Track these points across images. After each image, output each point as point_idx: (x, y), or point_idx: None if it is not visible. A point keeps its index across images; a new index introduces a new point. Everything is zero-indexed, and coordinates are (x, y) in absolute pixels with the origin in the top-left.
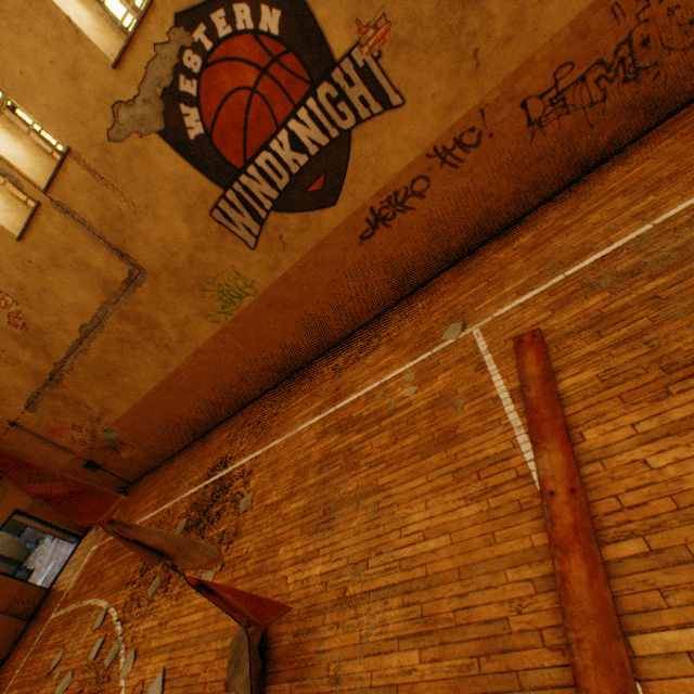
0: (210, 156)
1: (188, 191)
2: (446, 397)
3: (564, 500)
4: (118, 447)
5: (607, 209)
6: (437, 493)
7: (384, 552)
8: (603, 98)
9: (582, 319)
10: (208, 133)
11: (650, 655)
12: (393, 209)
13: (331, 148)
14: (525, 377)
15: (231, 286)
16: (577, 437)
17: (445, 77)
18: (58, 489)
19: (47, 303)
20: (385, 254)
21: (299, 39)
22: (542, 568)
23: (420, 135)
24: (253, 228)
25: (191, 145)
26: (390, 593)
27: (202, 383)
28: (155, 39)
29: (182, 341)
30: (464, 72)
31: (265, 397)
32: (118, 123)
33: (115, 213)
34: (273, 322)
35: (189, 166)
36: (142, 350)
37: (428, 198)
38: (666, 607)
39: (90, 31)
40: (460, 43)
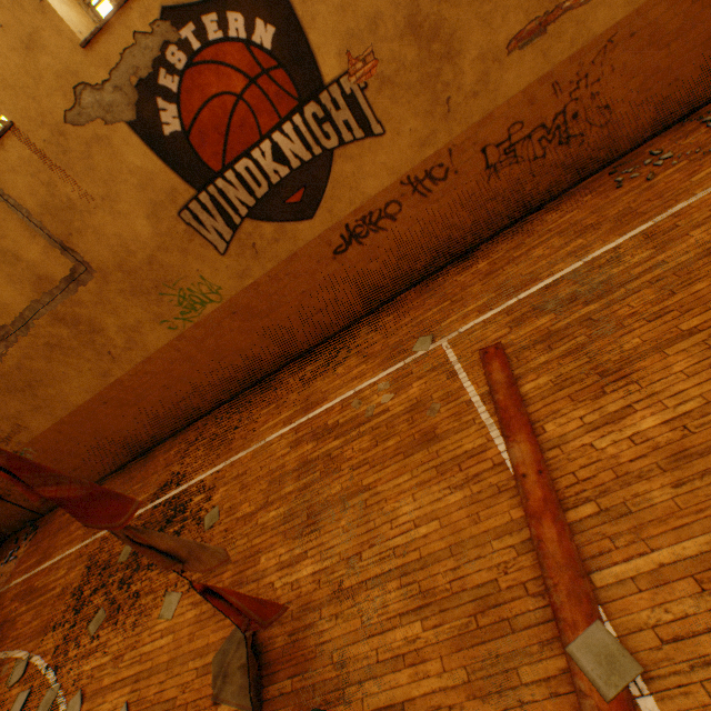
0: (186, 155)
1: (155, 188)
2: (422, 402)
3: (534, 480)
4: None
5: (548, 246)
6: (423, 486)
7: (377, 544)
8: (543, 154)
9: (535, 335)
10: (186, 132)
11: (606, 585)
12: (366, 228)
13: (313, 164)
14: (493, 383)
15: (194, 291)
16: (539, 430)
17: (421, 116)
18: (75, 492)
19: None
20: (356, 269)
21: (291, 58)
22: (521, 535)
23: (396, 163)
24: (225, 233)
25: (165, 141)
26: (388, 578)
27: (148, 395)
28: (136, 27)
29: (129, 348)
30: (438, 114)
31: (220, 410)
32: (80, 105)
33: (63, 201)
34: (237, 331)
35: (160, 162)
36: (77, 358)
37: (399, 222)
38: (614, 549)
39: (56, 3)
40: (436, 90)
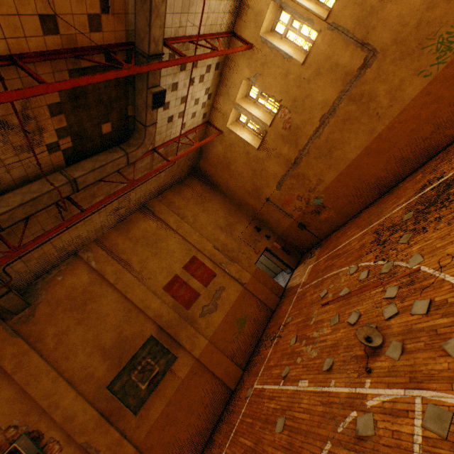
0: None
1: None
2: None
3: None
4: (319, 210)
5: None
6: None
7: None
8: None
9: None
10: None
11: None
12: None
13: None
14: None
15: (450, 33)
16: None
17: None
18: None
19: (305, 106)
20: None
21: None
22: None
23: None
24: None
25: None
26: None
27: (397, 142)
28: None
29: (390, 106)
30: None
31: None
32: None
33: (366, 12)
34: None
35: None
36: (356, 124)
37: None
38: None
39: None
40: None
